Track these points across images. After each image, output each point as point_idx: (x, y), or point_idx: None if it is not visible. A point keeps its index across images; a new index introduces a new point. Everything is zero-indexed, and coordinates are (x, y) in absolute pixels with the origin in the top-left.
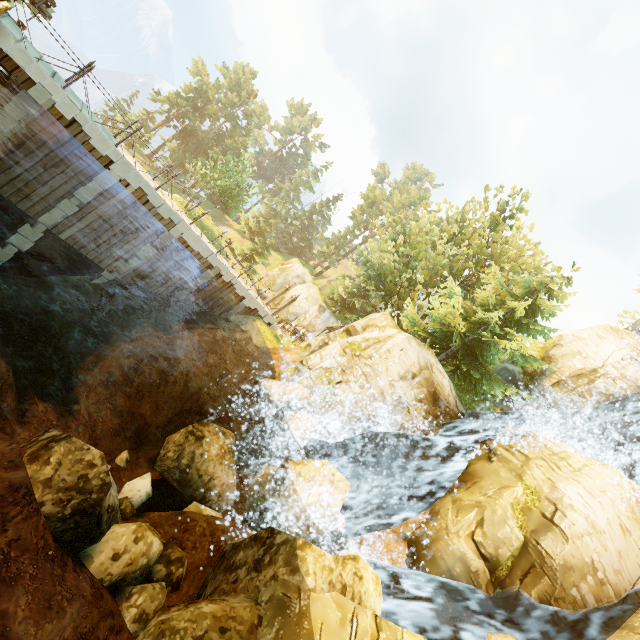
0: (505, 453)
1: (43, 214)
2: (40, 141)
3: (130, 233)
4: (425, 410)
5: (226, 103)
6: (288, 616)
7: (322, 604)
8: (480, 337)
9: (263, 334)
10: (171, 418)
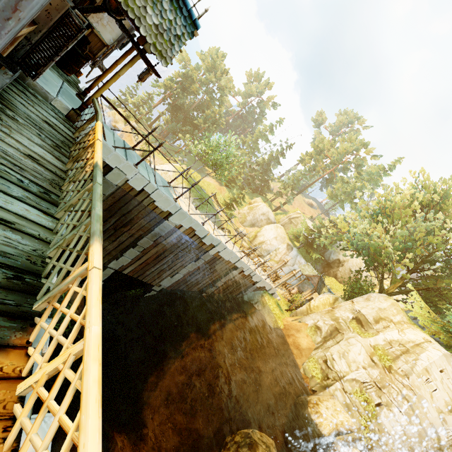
0: None
1: (111, 261)
2: (112, 211)
3: (177, 258)
4: None
5: (205, 82)
6: None
7: None
8: None
9: (273, 312)
10: (219, 427)
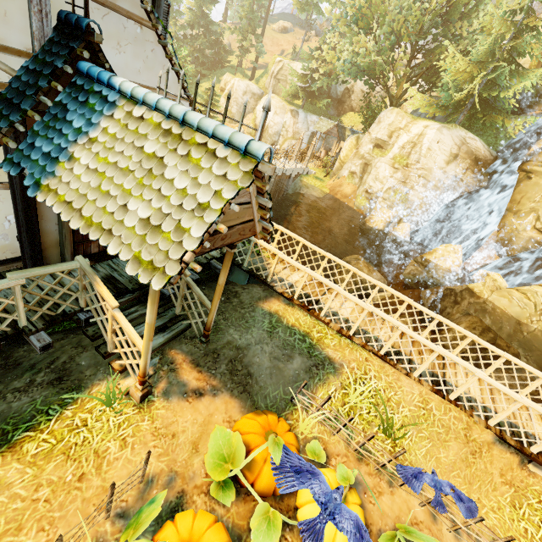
0: (539, 169)
1: None
2: None
3: None
4: (472, 173)
5: None
6: (490, 312)
7: (497, 301)
8: (496, 93)
9: (316, 186)
10: (325, 270)
